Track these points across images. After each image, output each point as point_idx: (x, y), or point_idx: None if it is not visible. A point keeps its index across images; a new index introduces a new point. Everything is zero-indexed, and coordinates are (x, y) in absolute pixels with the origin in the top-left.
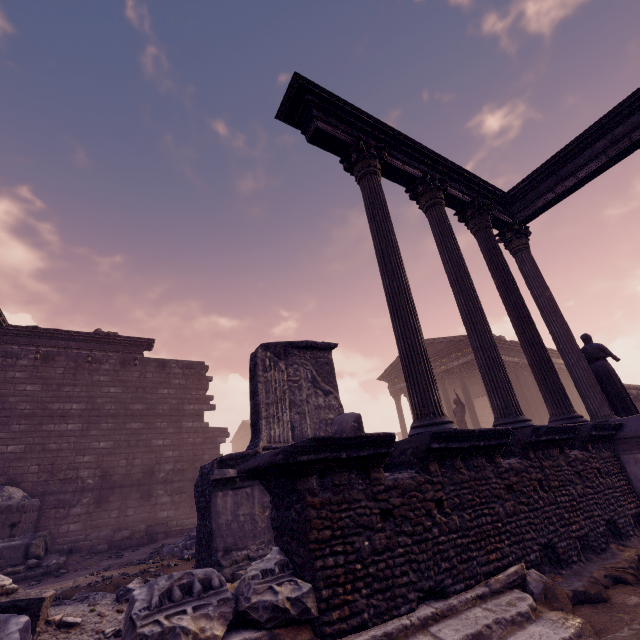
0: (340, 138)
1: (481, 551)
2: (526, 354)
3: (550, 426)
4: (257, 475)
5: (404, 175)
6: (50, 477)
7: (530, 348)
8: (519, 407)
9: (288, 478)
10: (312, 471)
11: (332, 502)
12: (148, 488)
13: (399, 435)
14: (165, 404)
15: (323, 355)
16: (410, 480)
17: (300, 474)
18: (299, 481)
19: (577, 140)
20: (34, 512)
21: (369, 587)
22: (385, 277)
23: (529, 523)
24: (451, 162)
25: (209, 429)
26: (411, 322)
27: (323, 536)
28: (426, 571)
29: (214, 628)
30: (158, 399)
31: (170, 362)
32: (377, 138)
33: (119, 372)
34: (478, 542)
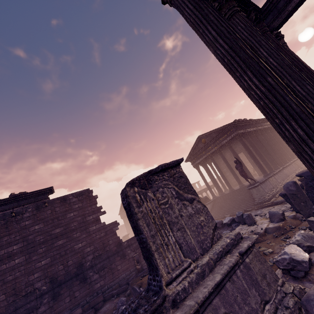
0: None
1: None
2: None
3: None
4: None
5: None
6: (16, 297)
7: None
8: None
9: None
10: None
11: None
12: (82, 275)
13: (197, 183)
14: (74, 222)
15: (176, 171)
16: None
17: None
18: None
19: None
20: None
21: None
22: (249, 76)
23: None
24: None
25: (106, 226)
26: None
27: None
28: None
29: None
30: (69, 221)
31: (68, 196)
32: None
33: (37, 215)
34: None
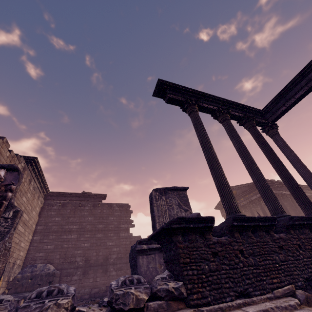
0: (179, 99)
1: (268, 277)
2: (285, 184)
3: (299, 216)
4: (156, 238)
5: (209, 109)
6: (64, 261)
7: (286, 181)
8: (283, 209)
9: (169, 236)
10: (178, 233)
11: (189, 247)
12: (106, 267)
13: None
14: (112, 224)
15: (182, 193)
16: (225, 240)
17: (173, 234)
18: (173, 237)
19: (291, 82)
20: (58, 277)
21: (209, 286)
22: (205, 153)
23: (295, 266)
24: (231, 101)
25: (132, 236)
26: (219, 171)
27: (186, 261)
28: (238, 283)
29: (143, 296)
30: (109, 222)
31: (113, 204)
32: (195, 96)
33: (92, 210)
34: (265, 272)
